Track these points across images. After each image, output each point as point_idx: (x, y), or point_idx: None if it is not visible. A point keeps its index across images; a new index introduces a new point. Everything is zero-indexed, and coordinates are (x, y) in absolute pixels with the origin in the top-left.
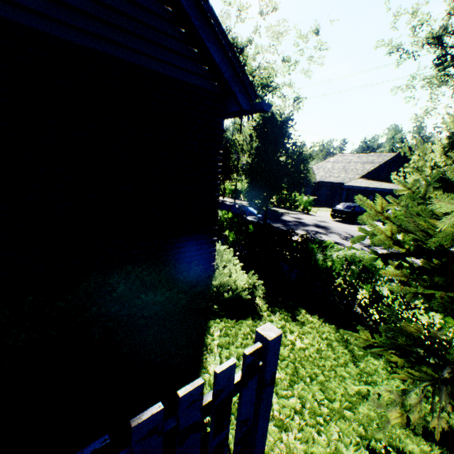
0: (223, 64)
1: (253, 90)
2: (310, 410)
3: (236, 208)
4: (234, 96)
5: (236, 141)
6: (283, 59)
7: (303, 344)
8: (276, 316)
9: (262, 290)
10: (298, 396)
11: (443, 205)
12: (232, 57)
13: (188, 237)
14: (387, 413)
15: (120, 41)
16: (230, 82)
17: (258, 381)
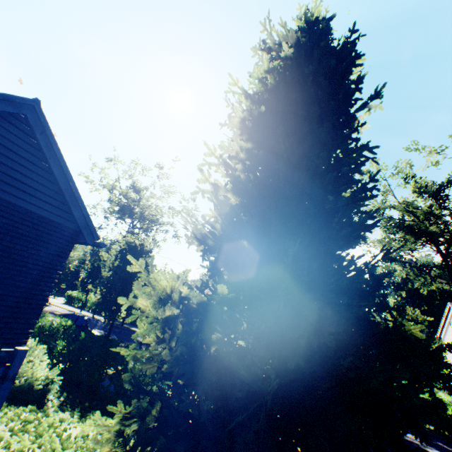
0: (80, 219)
1: (97, 234)
2: (43, 450)
3: (84, 320)
4: (83, 235)
5: (102, 257)
6: (170, 207)
7: (76, 432)
8: (64, 413)
9: (64, 392)
10: (38, 444)
11: (122, 301)
12: (87, 217)
13: (4, 324)
14: (102, 448)
15: (16, 194)
16: (82, 228)
17: (4, 377)
